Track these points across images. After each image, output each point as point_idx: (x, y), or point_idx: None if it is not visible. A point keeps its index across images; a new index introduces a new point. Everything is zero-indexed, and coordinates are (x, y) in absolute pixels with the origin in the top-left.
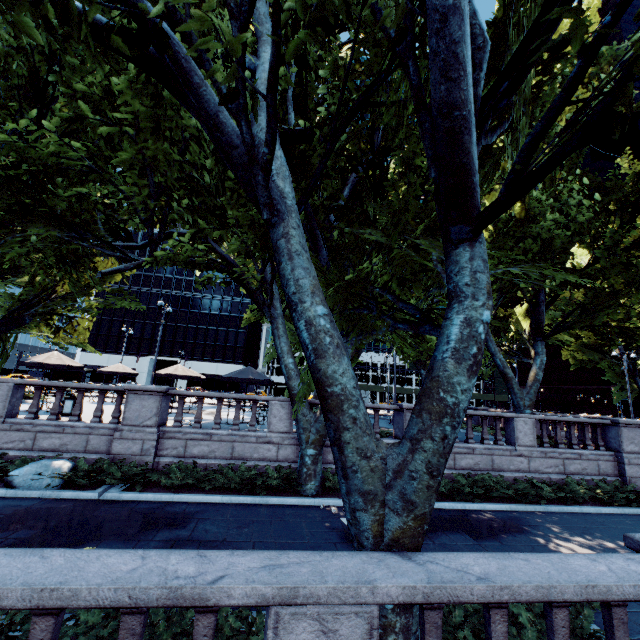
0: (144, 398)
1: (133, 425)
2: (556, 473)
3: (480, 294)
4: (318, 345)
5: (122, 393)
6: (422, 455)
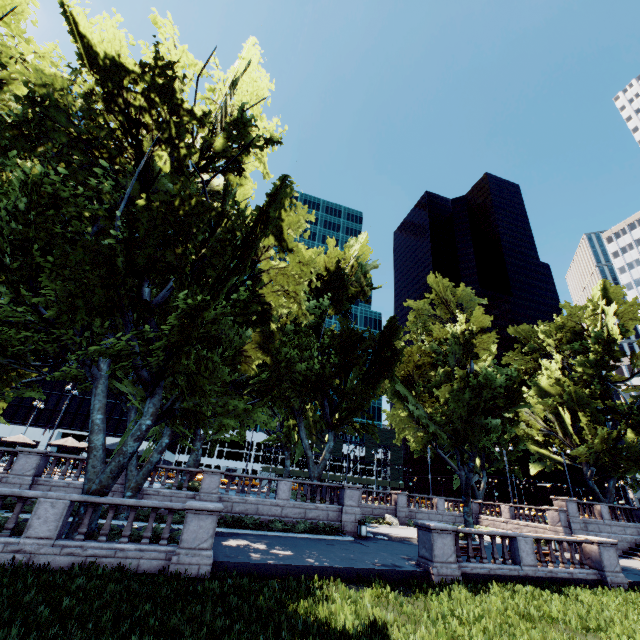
0: (30, 457)
1: (17, 474)
2: (299, 518)
3: (148, 415)
4: (92, 429)
5: (15, 453)
6: (111, 466)
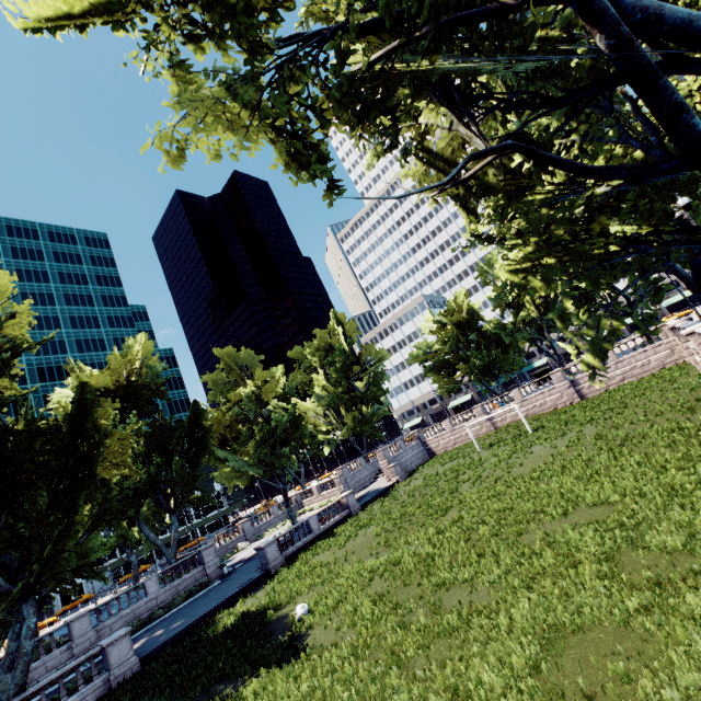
0: None
1: None
2: (174, 596)
3: (31, 615)
4: None
5: None
6: (19, 670)
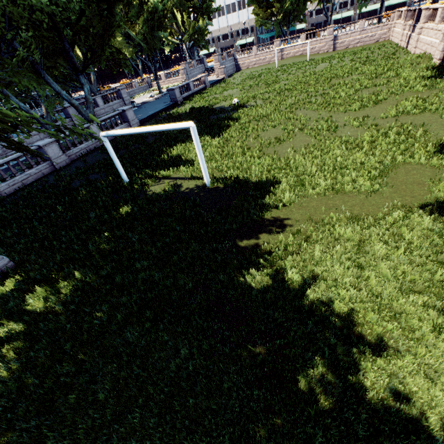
0: None
1: None
2: (112, 111)
3: (86, 84)
4: (69, 99)
5: None
6: (91, 109)
